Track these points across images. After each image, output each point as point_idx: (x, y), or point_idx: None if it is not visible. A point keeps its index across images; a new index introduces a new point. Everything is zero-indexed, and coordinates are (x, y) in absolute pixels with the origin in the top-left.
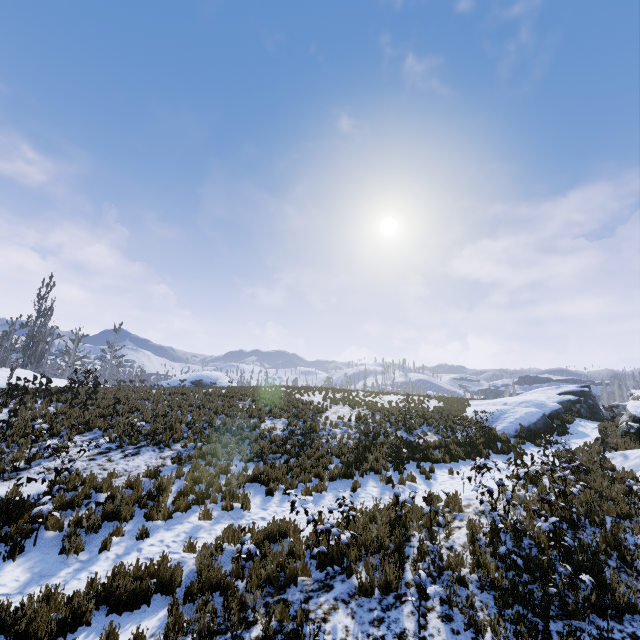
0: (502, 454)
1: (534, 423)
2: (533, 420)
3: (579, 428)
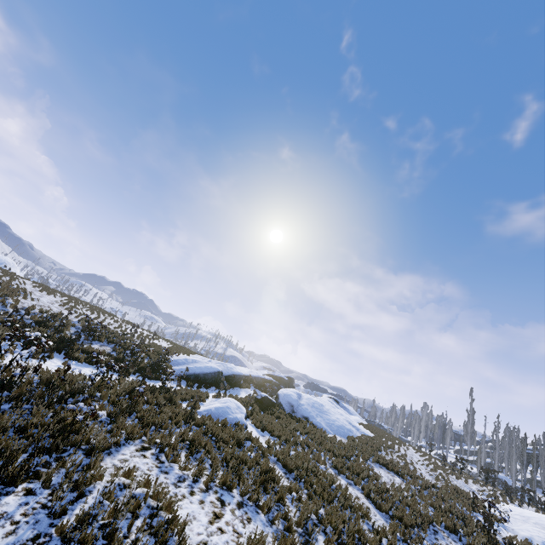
0: (148, 378)
1: (205, 373)
2: (206, 371)
3: (242, 392)
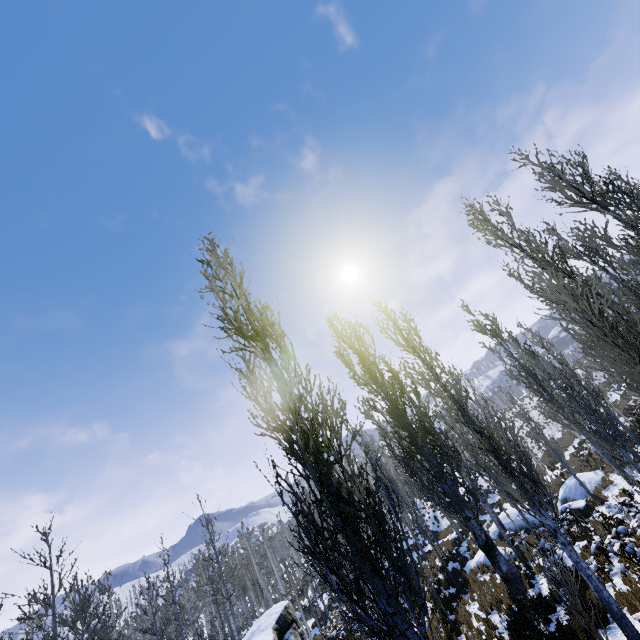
0: None
1: None
2: None
3: None
